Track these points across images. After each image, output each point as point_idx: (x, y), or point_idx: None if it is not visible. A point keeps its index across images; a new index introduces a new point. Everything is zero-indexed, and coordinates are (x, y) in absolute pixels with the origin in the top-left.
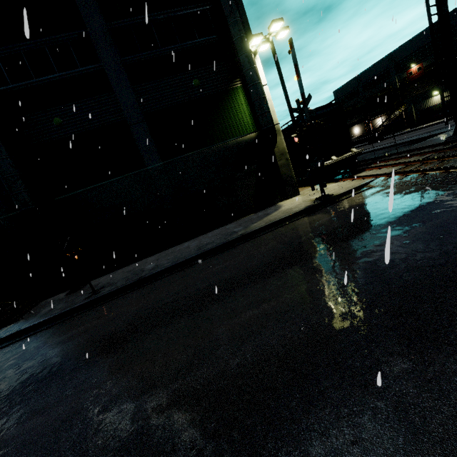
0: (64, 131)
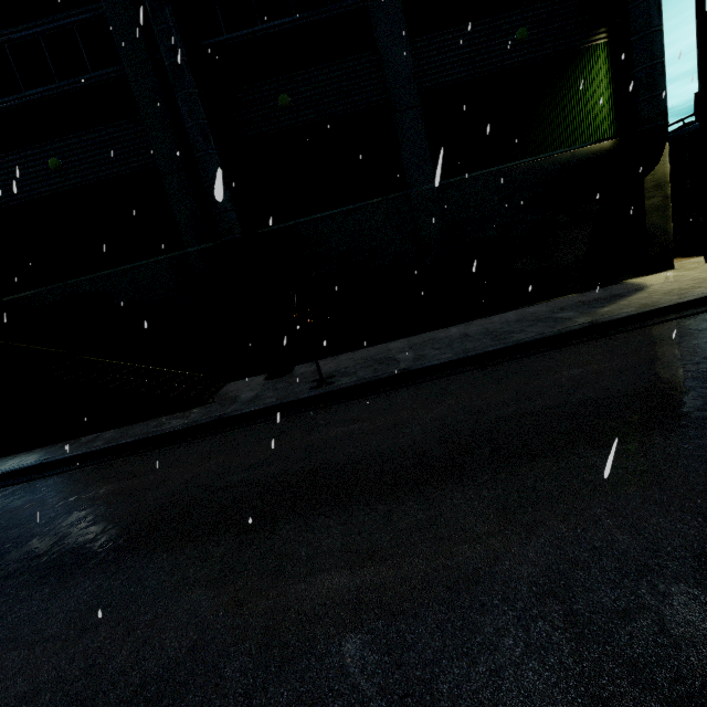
0: (291, 117)
